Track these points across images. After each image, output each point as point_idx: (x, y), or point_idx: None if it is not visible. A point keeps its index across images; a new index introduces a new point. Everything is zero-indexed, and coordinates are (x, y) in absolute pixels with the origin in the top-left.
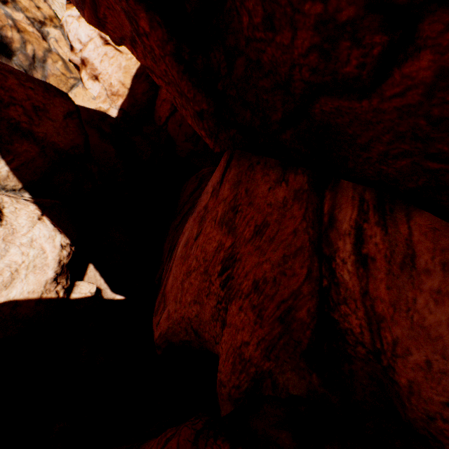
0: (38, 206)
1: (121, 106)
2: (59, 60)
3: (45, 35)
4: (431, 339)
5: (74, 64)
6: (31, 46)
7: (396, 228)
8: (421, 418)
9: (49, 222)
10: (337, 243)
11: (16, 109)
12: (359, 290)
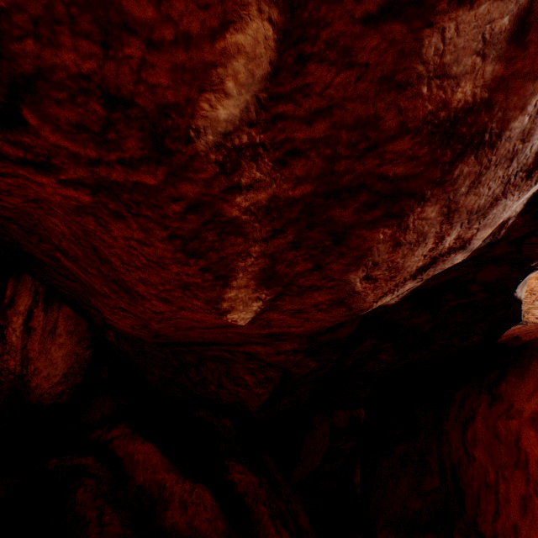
0: None
1: None
2: None
3: None
4: (54, 364)
5: None
6: None
7: (53, 313)
8: (38, 397)
9: None
10: (13, 318)
11: None
12: (22, 346)
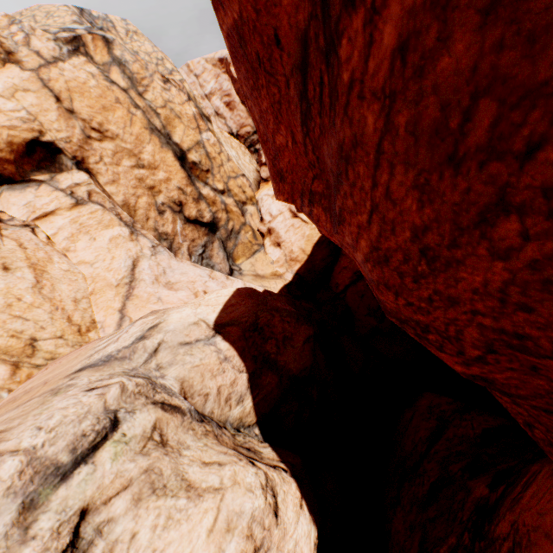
0: (296, 482)
1: (297, 271)
2: (249, 231)
3: (244, 212)
4: None
5: (260, 232)
6: (232, 222)
7: None
8: None
9: (306, 508)
10: None
11: (271, 342)
12: None
